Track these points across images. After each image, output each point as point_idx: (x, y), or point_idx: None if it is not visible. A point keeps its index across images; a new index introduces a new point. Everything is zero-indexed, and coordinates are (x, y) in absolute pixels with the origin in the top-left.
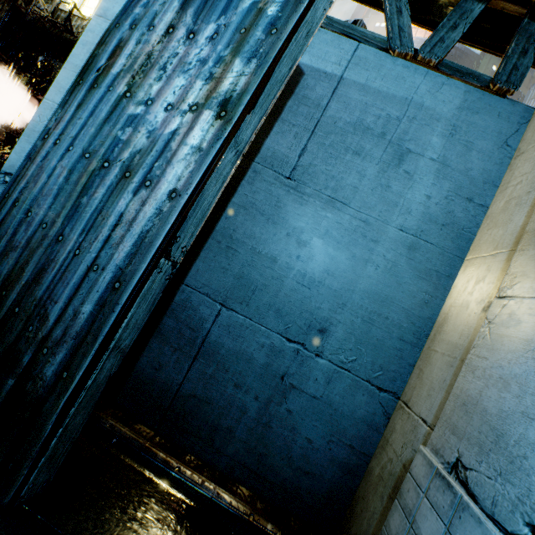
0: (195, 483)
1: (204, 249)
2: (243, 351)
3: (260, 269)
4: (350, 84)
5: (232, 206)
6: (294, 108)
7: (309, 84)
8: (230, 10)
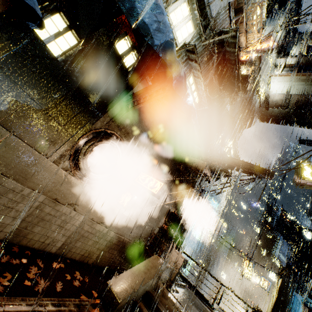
0: None
1: None
2: None
3: None
4: None
5: None
6: None
7: None
8: (297, 304)
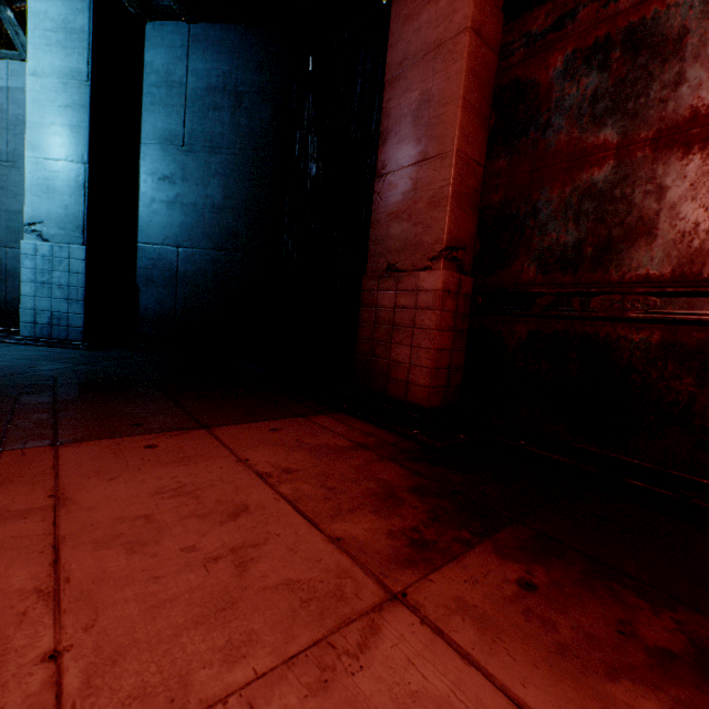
0: None
1: None
2: None
3: (17, 220)
4: (15, 91)
5: None
6: None
7: None
8: None
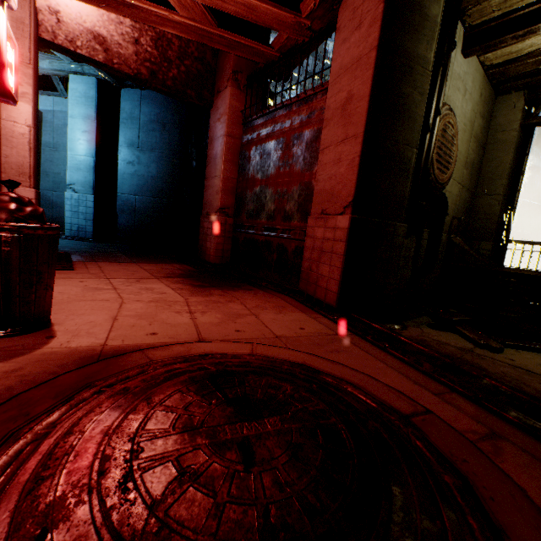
0: (62, 233)
1: (41, 178)
2: (64, 201)
3: (58, 178)
4: (57, 112)
5: (42, 162)
6: (45, 125)
7: (46, 116)
8: None
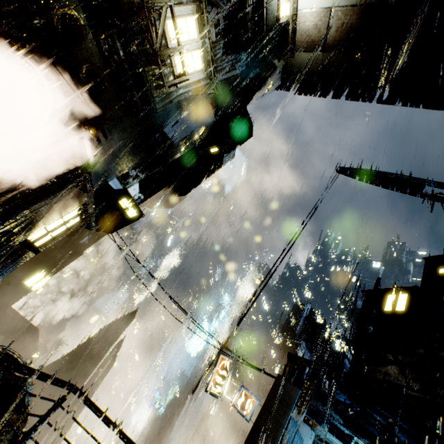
0: None
1: None
2: None
3: None
4: None
5: None
6: None
7: None
8: (296, 443)
